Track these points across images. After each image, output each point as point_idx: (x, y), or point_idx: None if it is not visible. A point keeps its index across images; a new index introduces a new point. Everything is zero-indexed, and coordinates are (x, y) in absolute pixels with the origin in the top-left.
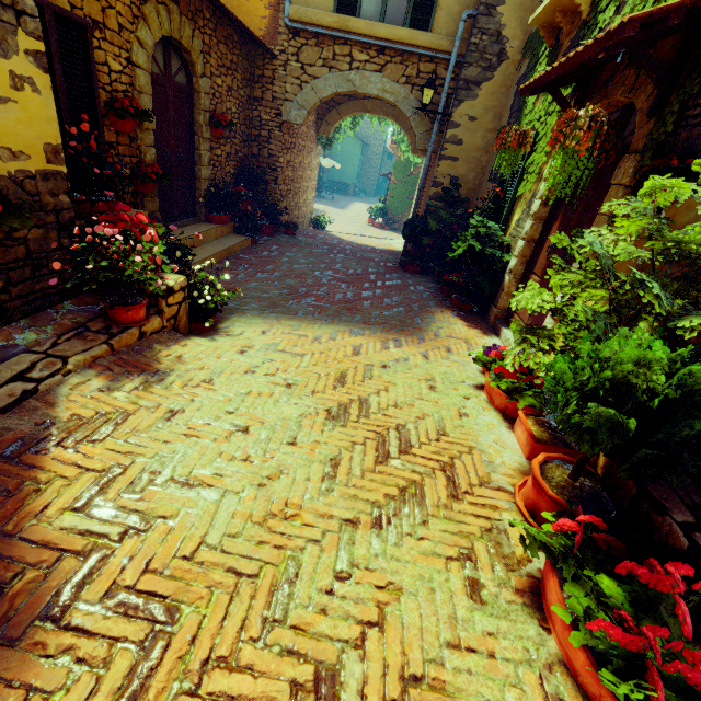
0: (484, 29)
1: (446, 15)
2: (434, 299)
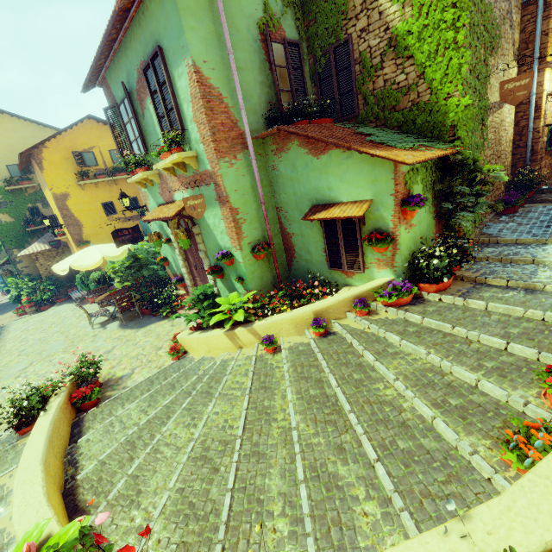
0: None
1: None
2: None
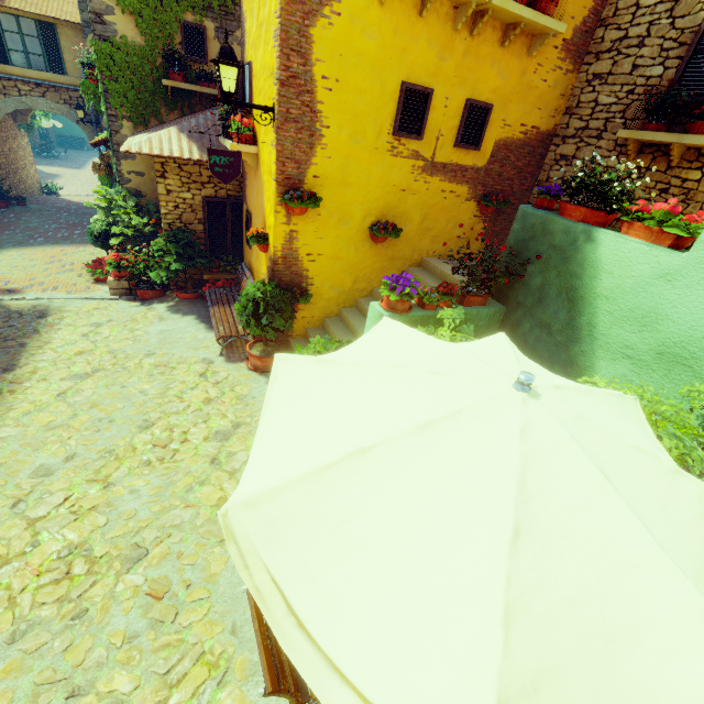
0: None
1: (73, 66)
2: None
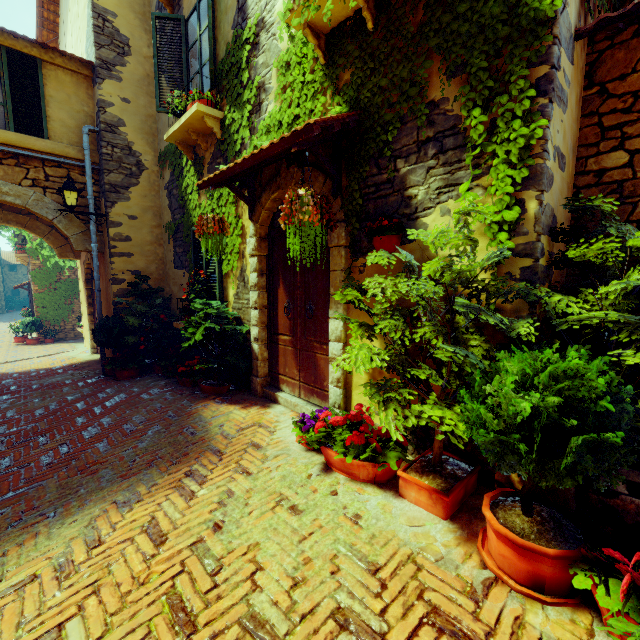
0: (113, 143)
1: (62, 127)
2: (183, 396)
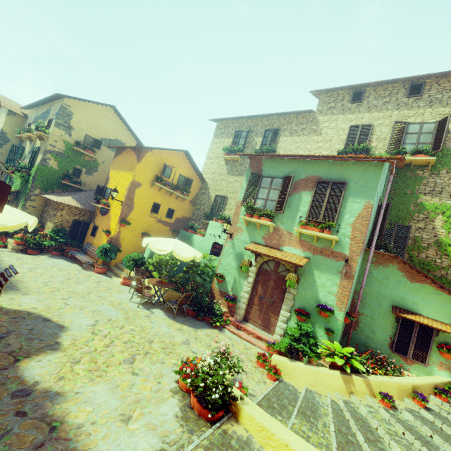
0: None
1: None
2: None
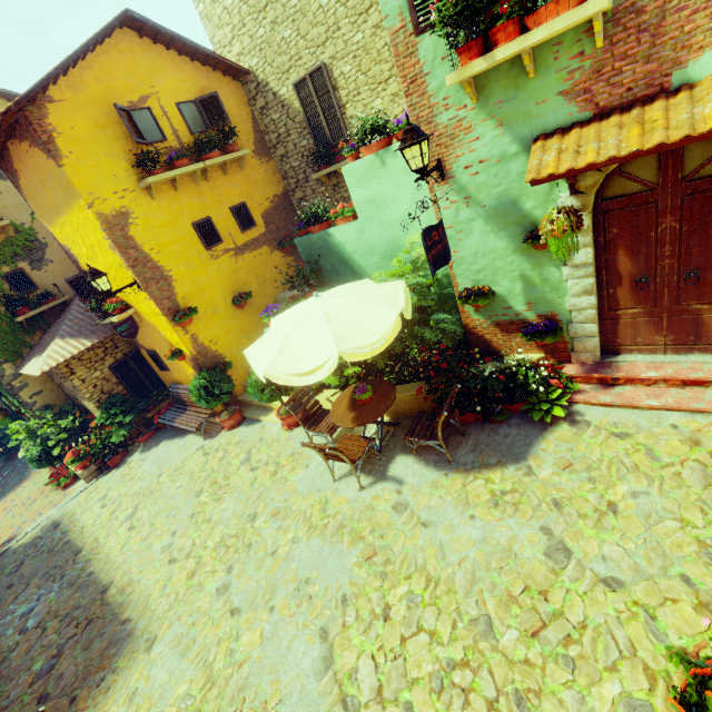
0: None
1: None
2: None
